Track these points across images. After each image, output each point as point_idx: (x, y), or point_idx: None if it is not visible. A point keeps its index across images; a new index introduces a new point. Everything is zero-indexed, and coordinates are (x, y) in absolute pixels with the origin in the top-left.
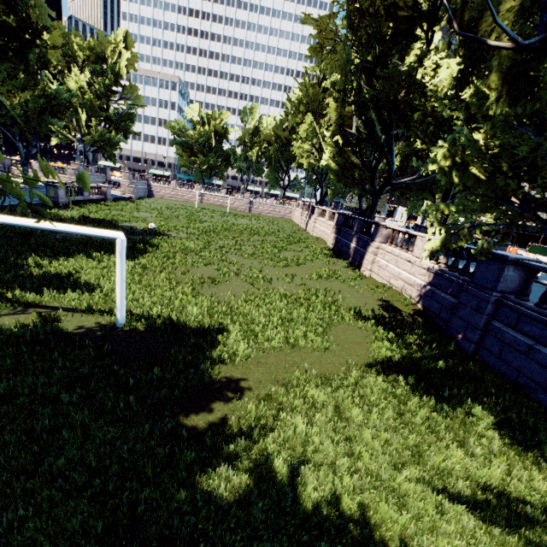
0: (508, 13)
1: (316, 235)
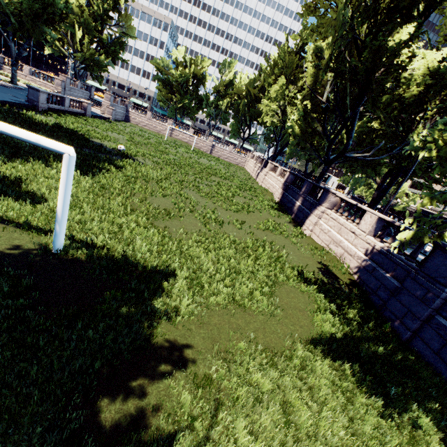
0: None
1: (265, 186)
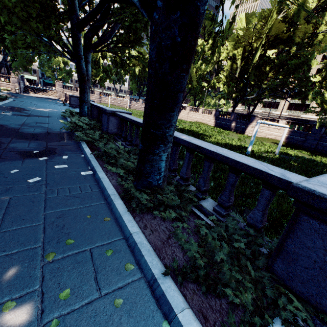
0: None
1: (192, 120)
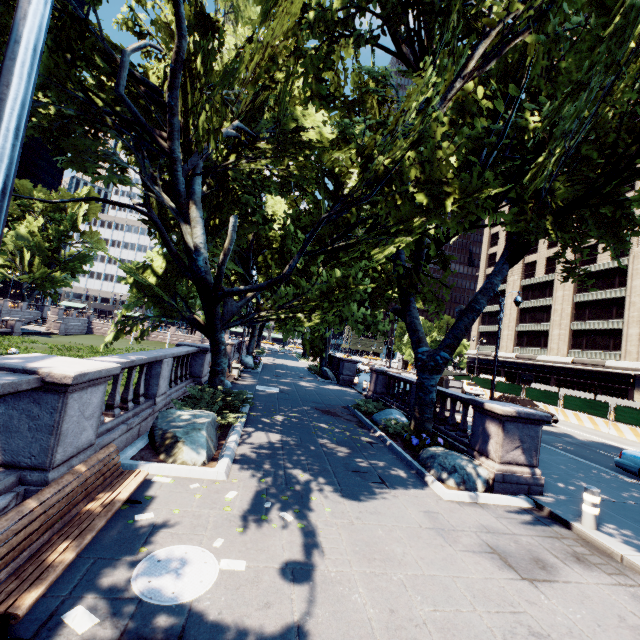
0: None
1: None
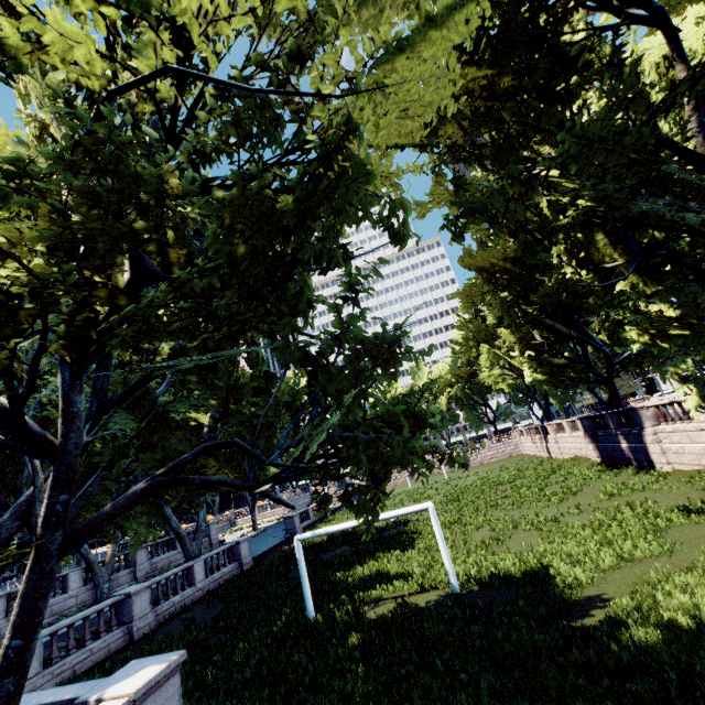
0: (604, 247)
1: (569, 456)
